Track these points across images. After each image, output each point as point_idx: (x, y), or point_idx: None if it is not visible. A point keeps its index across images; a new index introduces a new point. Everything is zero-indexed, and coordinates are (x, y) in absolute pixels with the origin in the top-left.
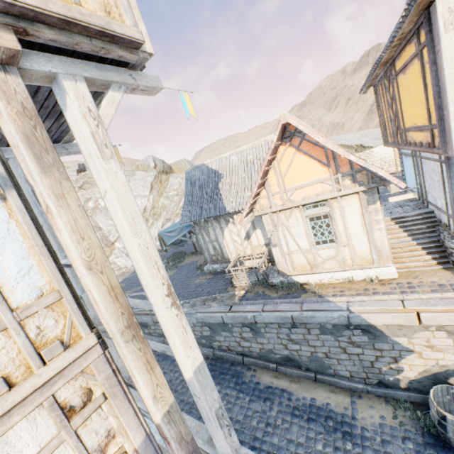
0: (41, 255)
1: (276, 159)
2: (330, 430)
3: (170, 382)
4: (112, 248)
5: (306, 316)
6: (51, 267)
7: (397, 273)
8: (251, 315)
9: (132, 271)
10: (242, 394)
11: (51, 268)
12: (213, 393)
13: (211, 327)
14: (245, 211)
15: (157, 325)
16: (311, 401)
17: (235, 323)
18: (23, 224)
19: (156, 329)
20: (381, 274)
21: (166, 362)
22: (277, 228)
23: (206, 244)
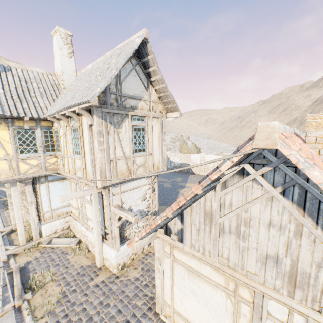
0: None
1: None
2: None
3: None
4: None
5: None
6: None
7: None
8: None
9: None
10: None
11: None
12: None
13: None
14: None
15: None
16: None
17: None
18: None
19: None
20: None
21: None
22: None
23: None
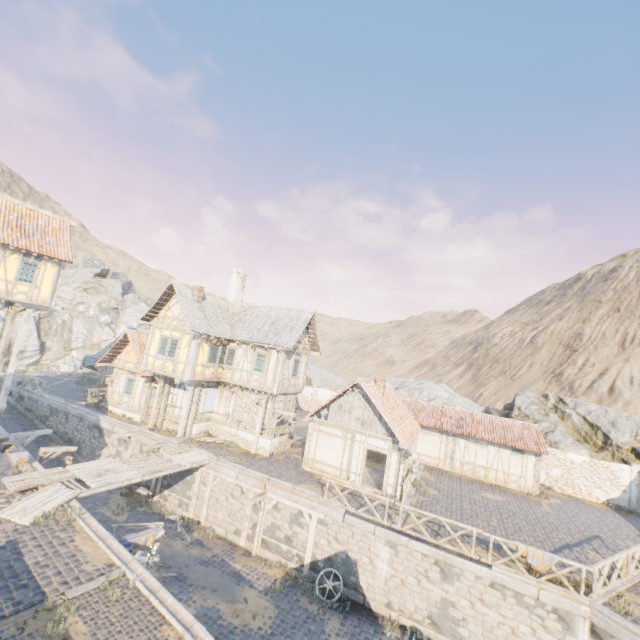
0: (0, 332)
1: (129, 345)
2: (53, 464)
3: (7, 425)
4: (68, 353)
5: (86, 416)
6: (0, 335)
7: (143, 421)
8: (70, 408)
9: (57, 374)
10: (35, 443)
11: (0, 335)
12: (10, 382)
13: (52, 411)
14: (101, 359)
15: (29, 401)
16: (59, 457)
17: (62, 412)
18: (2, 327)
19: (27, 403)
20: (135, 418)
21: (15, 419)
22: (117, 377)
23: (103, 375)
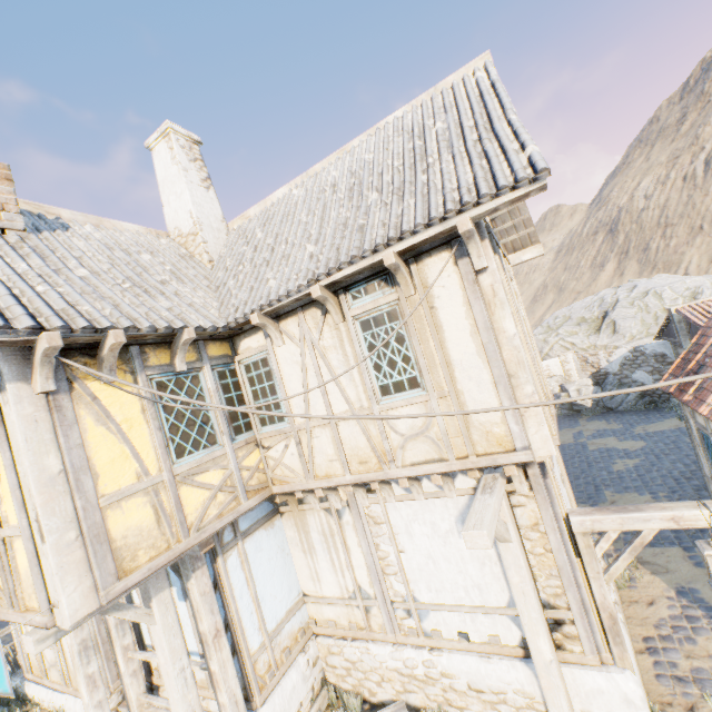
0: None
1: None
2: None
3: None
4: None
5: None
6: None
7: None
8: None
9: None
10: None
11: None
12: None
13: None
14: None
15: None
16: None
17: None
18: None
19: None
20: None
21: None
22: None
23: None
